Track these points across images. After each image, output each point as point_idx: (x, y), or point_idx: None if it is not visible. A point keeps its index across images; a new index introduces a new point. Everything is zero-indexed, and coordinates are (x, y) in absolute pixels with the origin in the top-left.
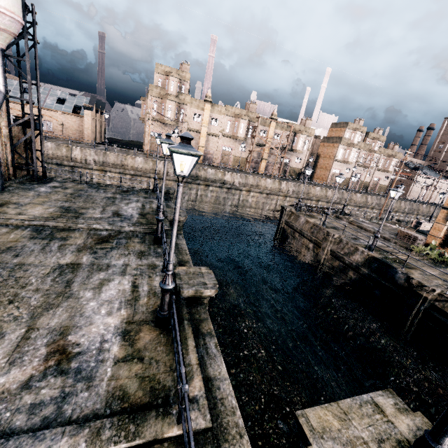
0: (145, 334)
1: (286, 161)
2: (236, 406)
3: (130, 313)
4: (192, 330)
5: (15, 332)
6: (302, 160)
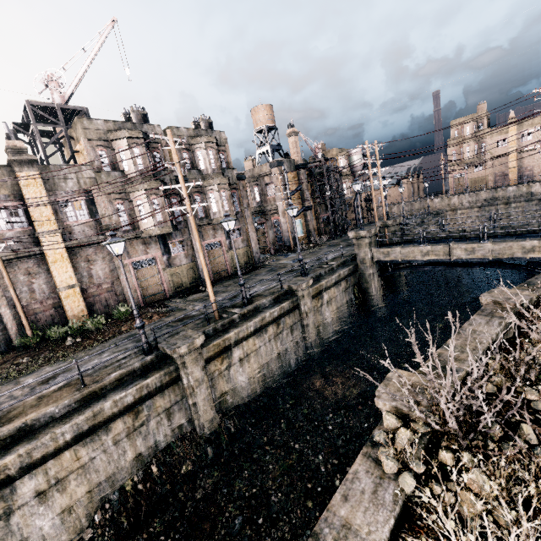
0: None
1: None
2: None
3: None
4: None
5: None
6: None
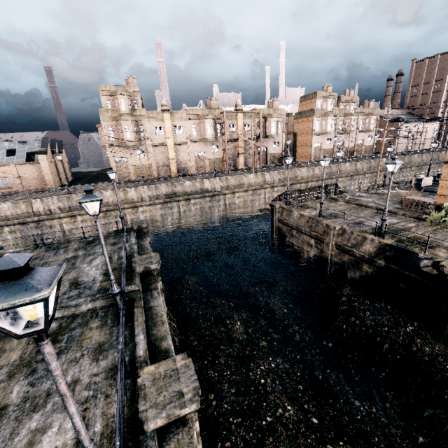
0: None
1: (264, 149)
2: None
3: None
4: None
5: None
6: (280, 144)
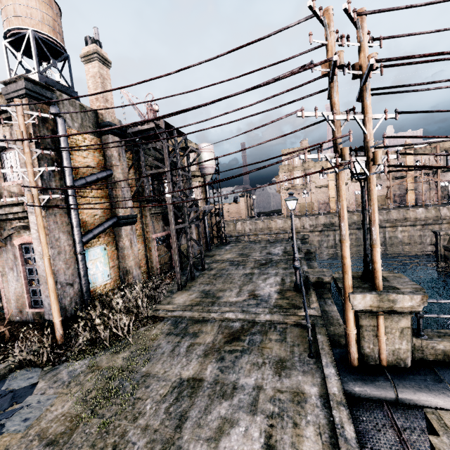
0: (289, 293)
1: (445, 184)
2: (339, 319)
3: (281, 287)
4: (317, 296)
5: (236, 290)
6: None
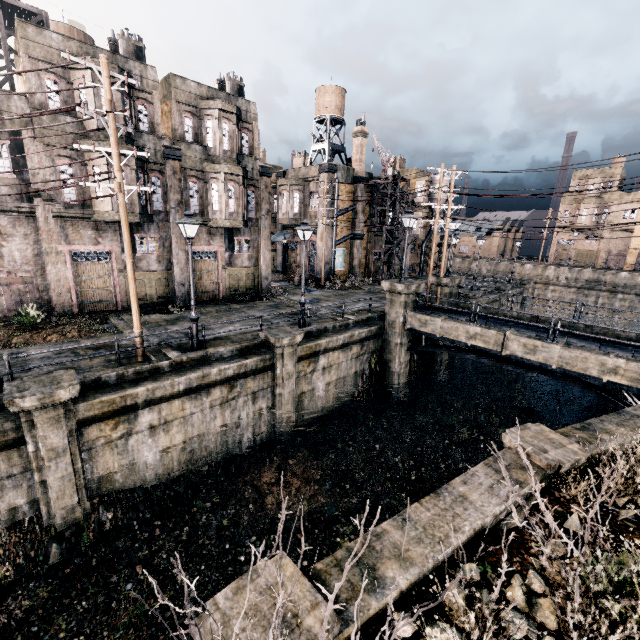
0: None
1: None
2: None
3: None
4: None
5: None
6: None
